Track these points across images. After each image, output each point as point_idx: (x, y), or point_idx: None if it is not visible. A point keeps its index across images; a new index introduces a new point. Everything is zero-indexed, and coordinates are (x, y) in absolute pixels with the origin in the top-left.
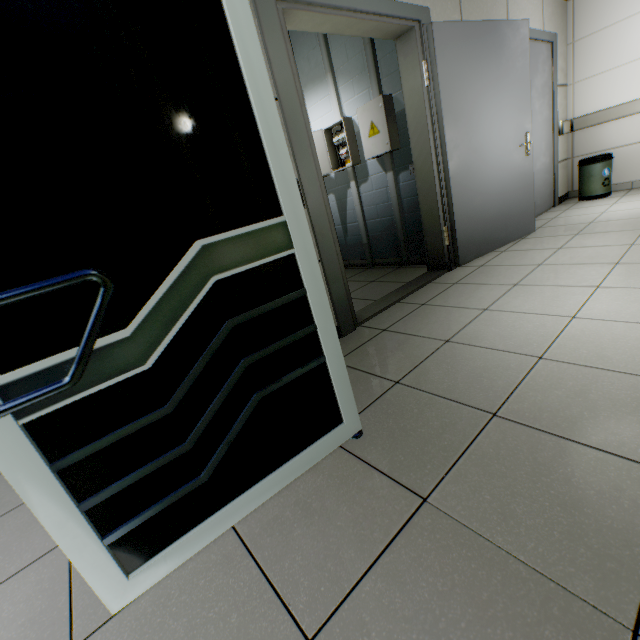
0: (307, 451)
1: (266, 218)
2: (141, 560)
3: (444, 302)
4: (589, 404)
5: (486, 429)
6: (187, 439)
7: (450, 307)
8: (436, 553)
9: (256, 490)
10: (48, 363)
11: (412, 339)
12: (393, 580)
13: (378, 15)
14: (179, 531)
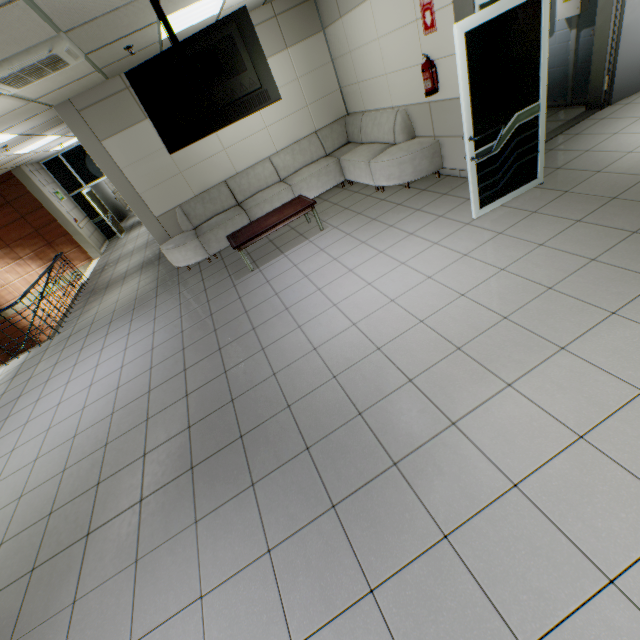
0: (524, 186)
1: (534, 103)
2: (481, 208)
3: (591, 132)
4: (637, 164)
5: (593, 176)
6: (498, 175)
7: (594, 135)
8: (568, 198)
9: (509, 195)
10: (482, 149)
11: (567, 152)
12: (555, 203)
13: None
14: (489, 203)
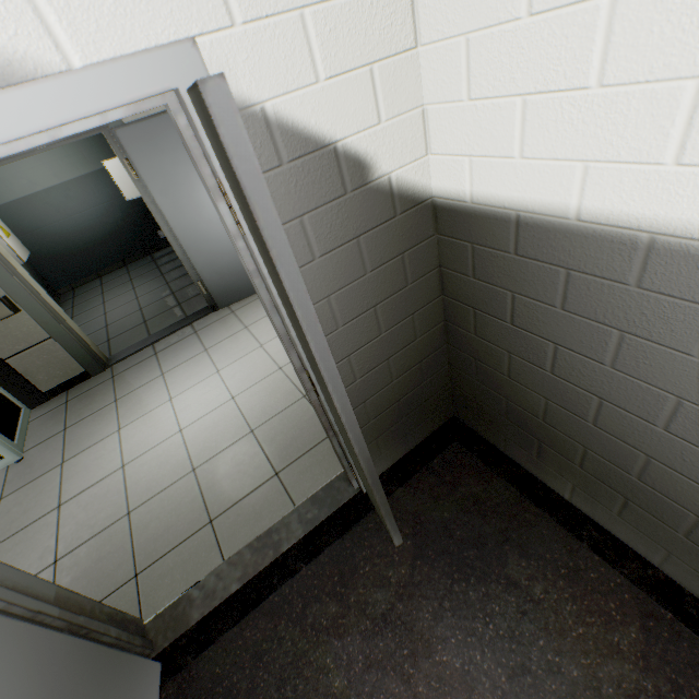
0: None
1: None
2: None
3: (164, 356)
4: (89, 467)
5: (52, 471)
6: None
7: (158, 364)
8: None
9: None
10: None
11: (110, 392)
12: None
13: (48, 145)
14: None
